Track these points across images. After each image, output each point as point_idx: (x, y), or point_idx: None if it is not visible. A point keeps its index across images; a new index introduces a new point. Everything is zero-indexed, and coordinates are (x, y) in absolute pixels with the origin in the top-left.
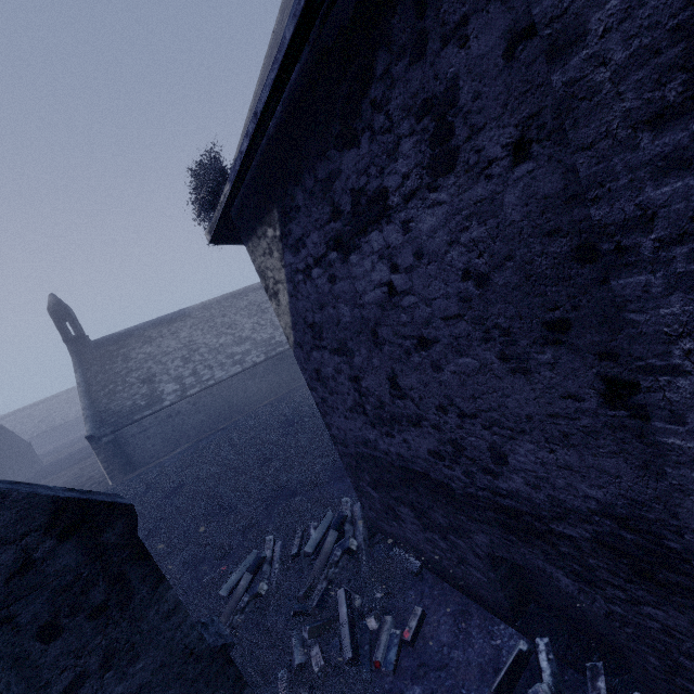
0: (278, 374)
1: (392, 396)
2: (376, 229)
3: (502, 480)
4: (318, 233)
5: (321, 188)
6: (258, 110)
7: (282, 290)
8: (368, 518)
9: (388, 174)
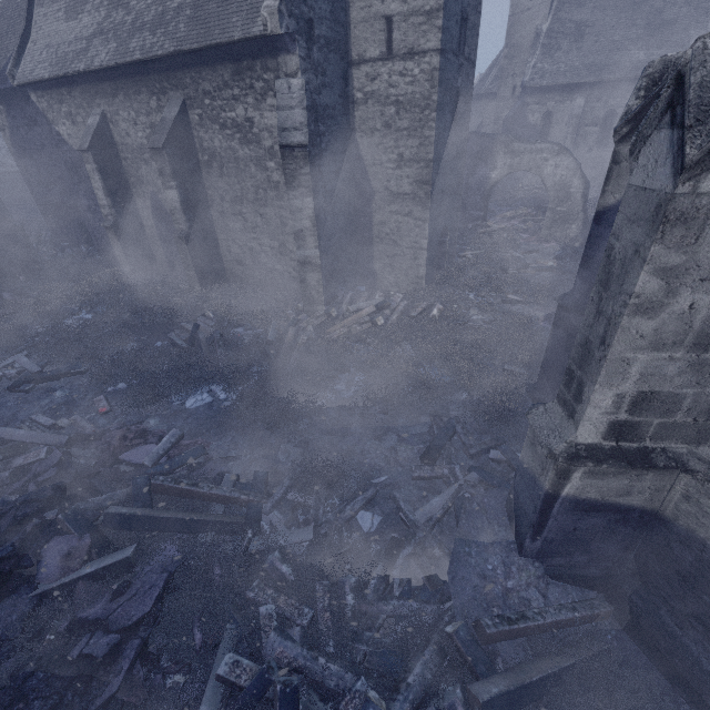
0: (1, 192)
1: (49, 175)
2: (37, 127)
3: (73, 197)
4: (21, 119)
5: (21, 109)
6: (0, 87)
7: (7, 130)
8: (53, 237)
9: (37, 118)
